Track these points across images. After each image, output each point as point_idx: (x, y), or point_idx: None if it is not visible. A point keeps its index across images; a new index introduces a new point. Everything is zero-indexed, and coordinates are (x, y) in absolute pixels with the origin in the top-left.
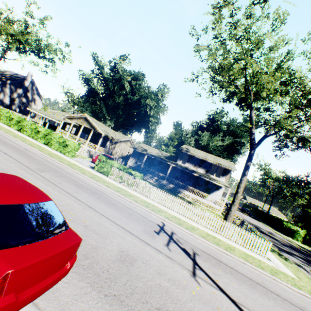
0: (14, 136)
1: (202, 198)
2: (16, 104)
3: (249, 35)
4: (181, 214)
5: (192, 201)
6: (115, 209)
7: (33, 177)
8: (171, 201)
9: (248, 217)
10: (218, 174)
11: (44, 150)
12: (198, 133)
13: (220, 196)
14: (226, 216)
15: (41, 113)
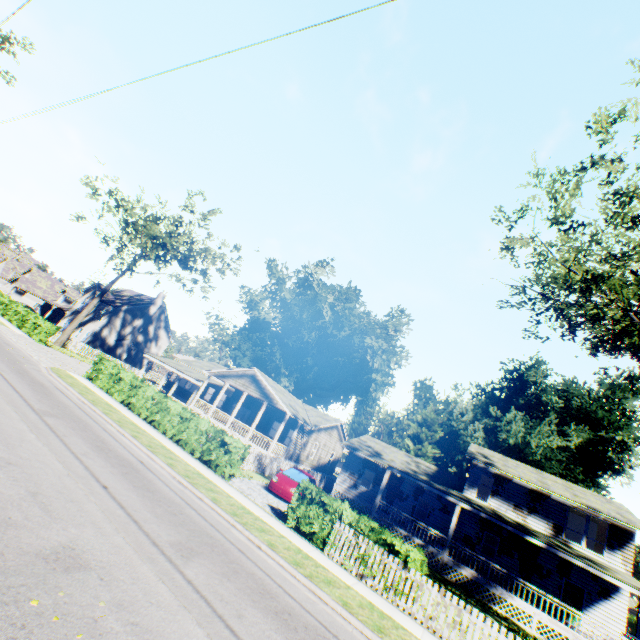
0: (120, 423)
1: (570, 628)
2: (125, 345)
3: None
4: None
5: (542, 638)
6: None
7: (171, 593)
8: None
9: None
10: (596, 542)
11: (176, 463)
12: (488, 412)
13: (622, 623)
14: None
15: (167, 365)
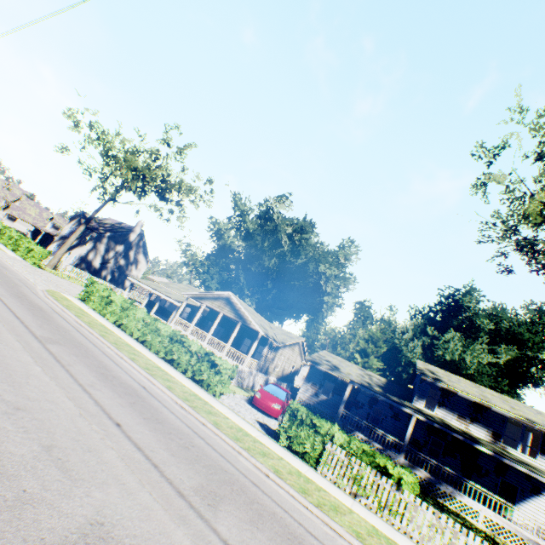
0: (117, 346)
1: (509, 521)
2: (109, 268)
3: None
4: None
5: (487, 530)
6: None
7: None
8: None
9: None
10: (530, 448)
11: (173, 385)
12: (425, 331)
13: None
14: None
15: (148, 287)
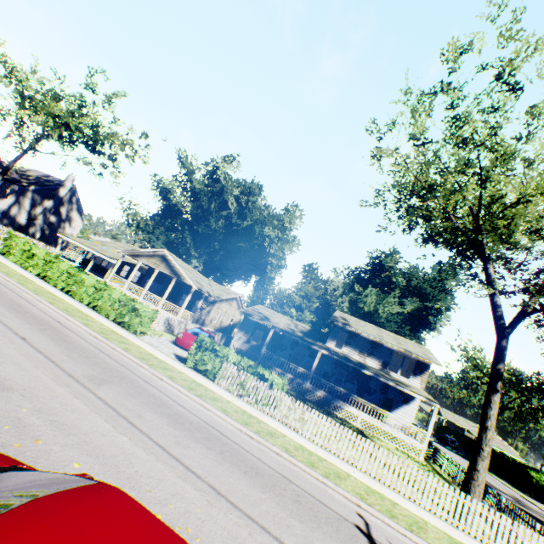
0: (36, 292)
1: (380, 421)
2: (37, 224)
3: (483, 138)
4: (373, 477)
5: (362, 428)
6: (264, 486)
7: (85, 404)
8: (350, 445)
9: (459, 457)
10: (406, 371)
11: (92, 323)
12: (353, 289)
13: (412, 417)
14: (467, 483)
15: (81, 244)
